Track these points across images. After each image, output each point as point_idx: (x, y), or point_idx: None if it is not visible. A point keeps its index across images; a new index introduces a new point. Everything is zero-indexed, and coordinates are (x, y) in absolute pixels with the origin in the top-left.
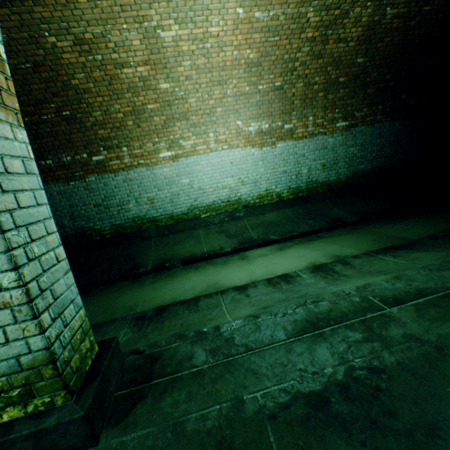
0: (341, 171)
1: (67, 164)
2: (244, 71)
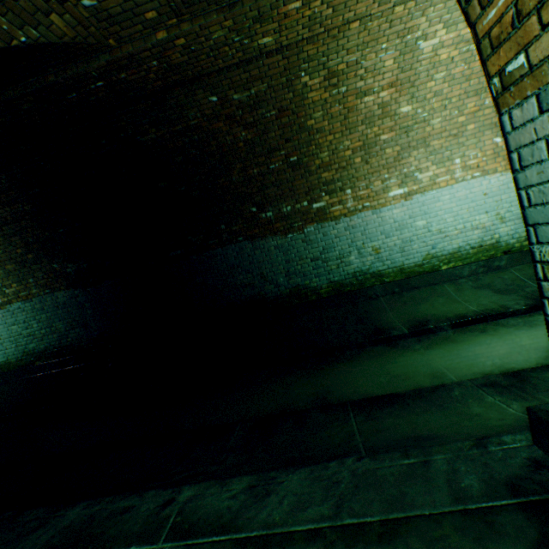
0: None
1: (286, 215)
2: None
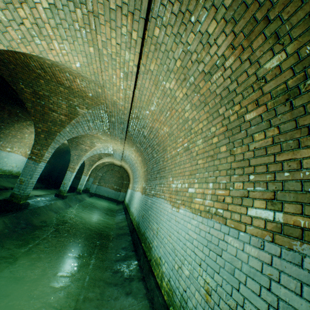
0: None
1: None
2: None
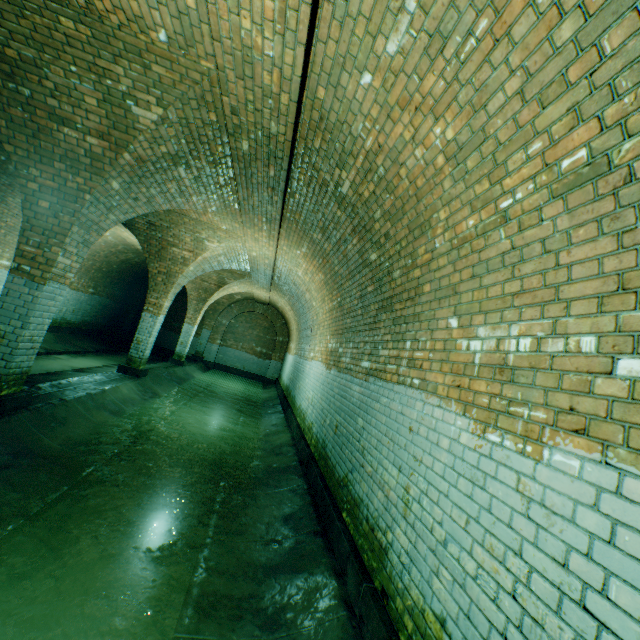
0: (79, 317)
1: None
2: None
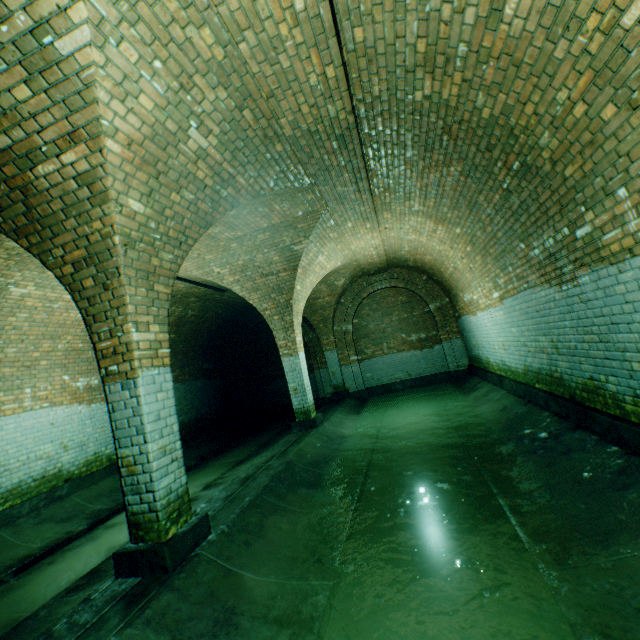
0: None
1: None
2: (83, 330)
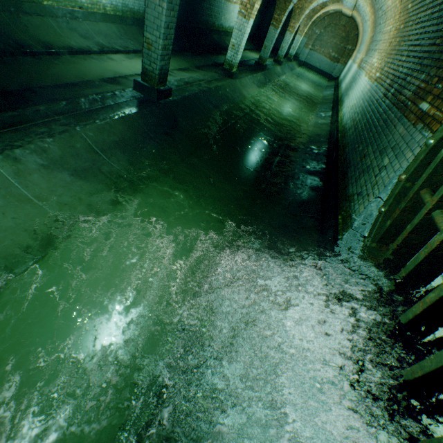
0: None
1: None
2: None
